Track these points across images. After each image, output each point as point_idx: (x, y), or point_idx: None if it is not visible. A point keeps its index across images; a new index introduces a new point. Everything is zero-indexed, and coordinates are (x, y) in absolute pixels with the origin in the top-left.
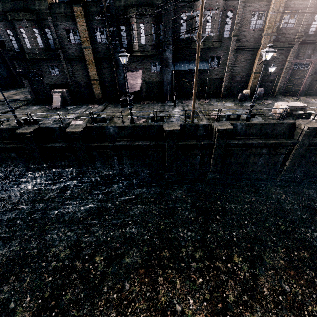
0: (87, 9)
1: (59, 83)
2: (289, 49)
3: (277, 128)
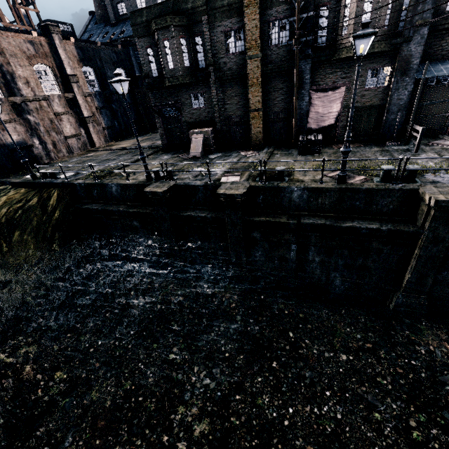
0: None
1: (201, 121)
2: None
3: None
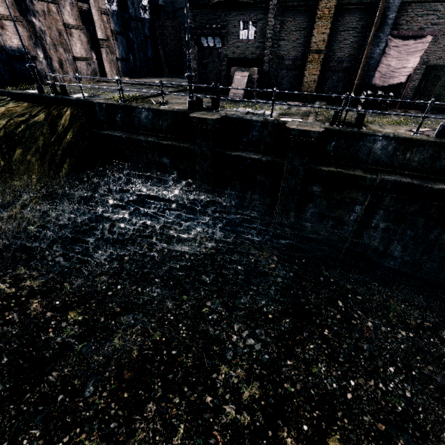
0: None
1: (245, 58)
2: None
3: None
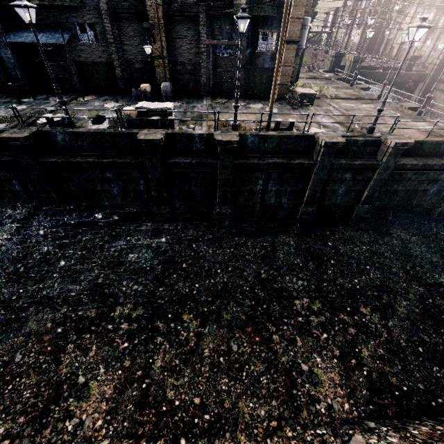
0: None
1: None
2: (197, 21)
3: (118, 141)
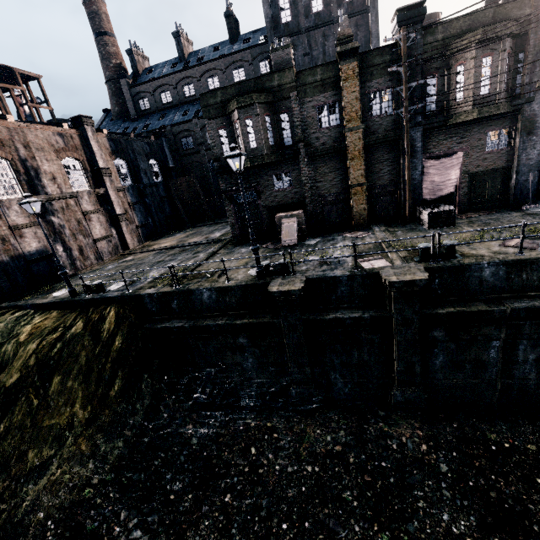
0: (364, 63)
1: (285, 203)
2: None
3: None
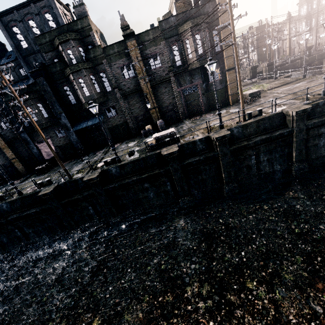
0: None
1: None
2: (170, 82)
3: (148, 161)
